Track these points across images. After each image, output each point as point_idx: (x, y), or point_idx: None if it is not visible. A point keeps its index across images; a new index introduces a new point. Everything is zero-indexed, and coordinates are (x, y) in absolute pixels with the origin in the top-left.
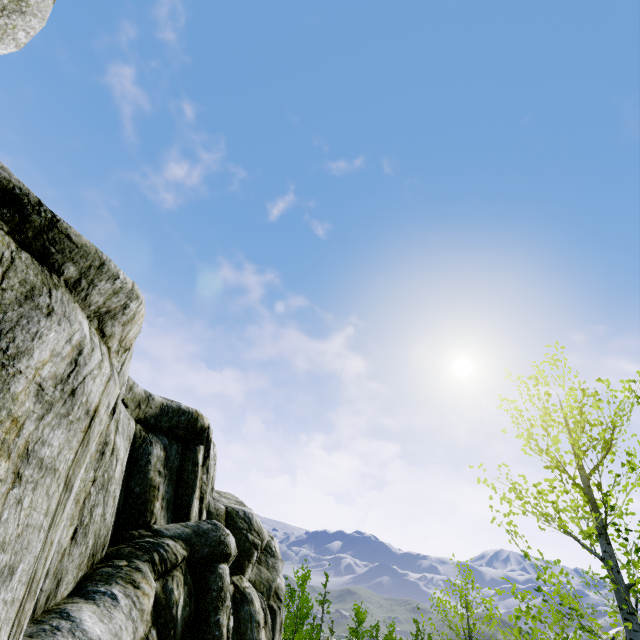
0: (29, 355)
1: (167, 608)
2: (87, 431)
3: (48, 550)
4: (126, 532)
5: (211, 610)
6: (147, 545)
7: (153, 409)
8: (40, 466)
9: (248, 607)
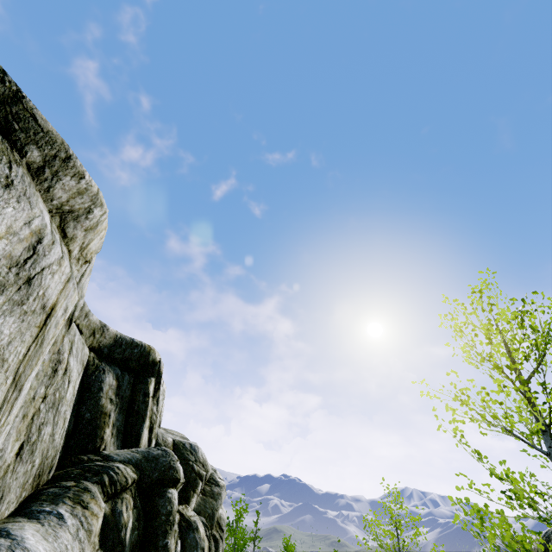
0: None
1: (115, 531)
2: (42, 328)
3: None
4: (75, 457)
5: (159, 534)
6: (97, 468)
7: (107, 339)
8: None
9: (193, 534)
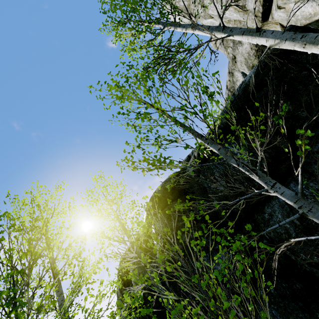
0: None
1: None
2: None
3: None
4: None
5: None
6: None
7: None
8: None
9: None
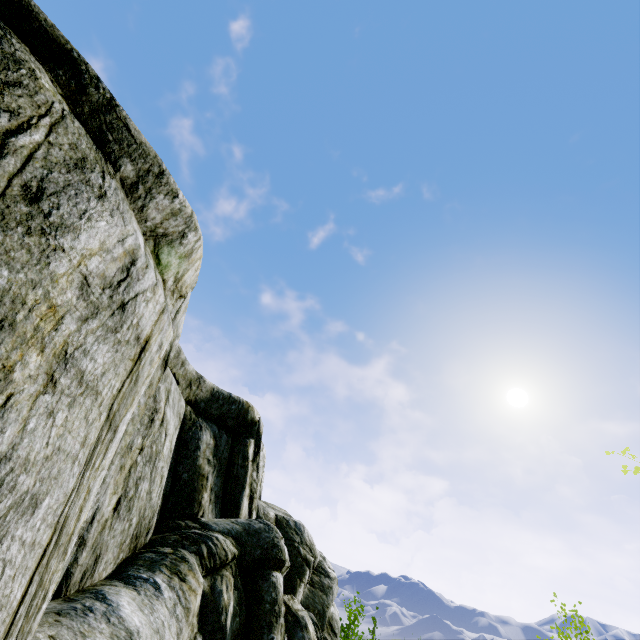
0: (75, 234)
1: (215, 613)
2: (136, 363)
3: (84, 498)
4: (172, 521)
5: (264, 626)
6: (194, 535)
7: (204, 392)
8: (79, 380)
9: (302, 633)
